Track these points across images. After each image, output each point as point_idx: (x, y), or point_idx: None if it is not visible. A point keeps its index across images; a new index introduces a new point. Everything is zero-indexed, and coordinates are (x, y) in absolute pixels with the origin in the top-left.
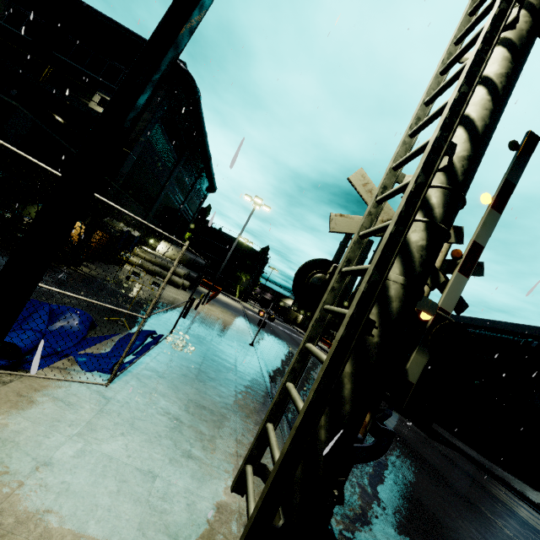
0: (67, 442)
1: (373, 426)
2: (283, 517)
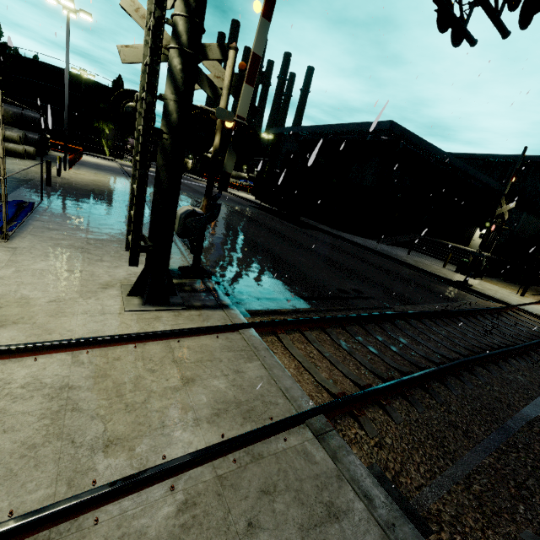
0: (1, 269)
1: (209, 205)
2: (150, 244)
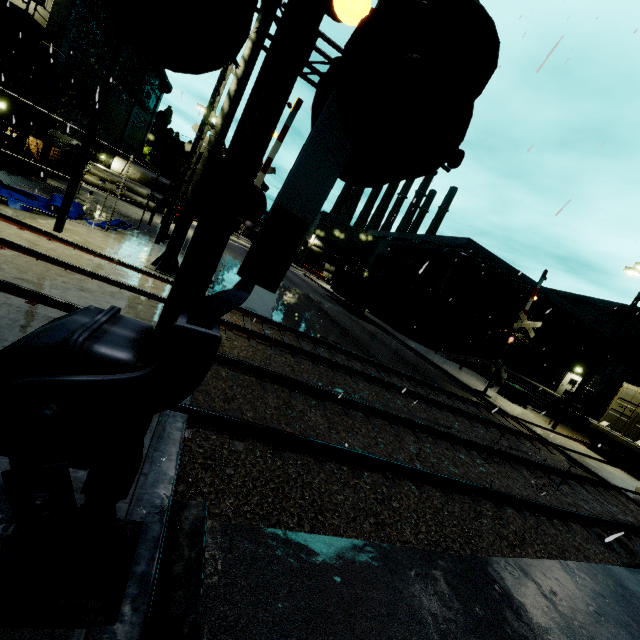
0: (97, 237)
1: None
2: (170, 237)
